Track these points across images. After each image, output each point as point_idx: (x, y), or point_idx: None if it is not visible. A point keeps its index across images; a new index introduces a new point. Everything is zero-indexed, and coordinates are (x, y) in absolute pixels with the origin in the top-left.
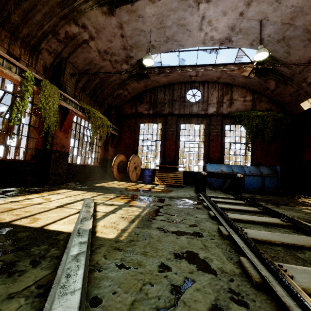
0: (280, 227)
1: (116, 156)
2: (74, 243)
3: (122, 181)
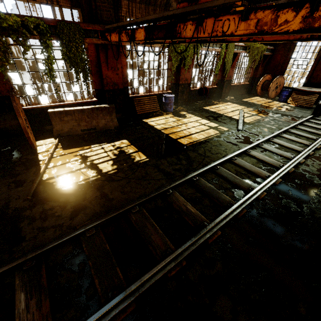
0: (317, 134)
1: (263, 77)
2: (240, 121)
3: (262, 96)
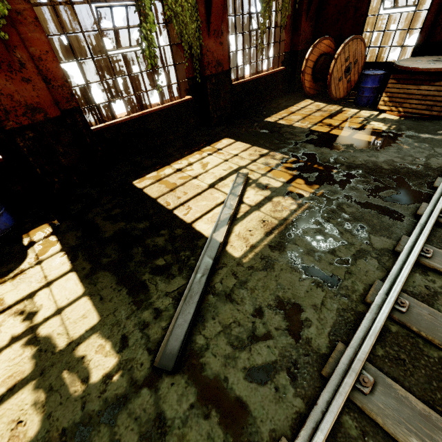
0: None
1: (311, 46)
2: (203, 261)
3: (319, 96)
